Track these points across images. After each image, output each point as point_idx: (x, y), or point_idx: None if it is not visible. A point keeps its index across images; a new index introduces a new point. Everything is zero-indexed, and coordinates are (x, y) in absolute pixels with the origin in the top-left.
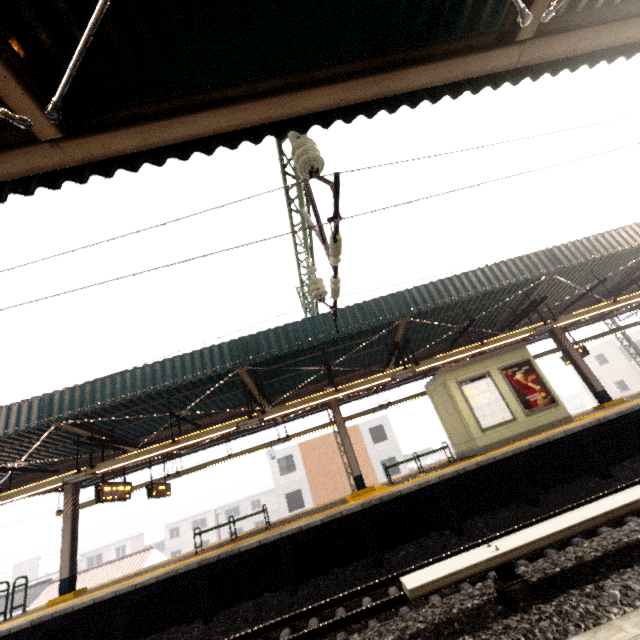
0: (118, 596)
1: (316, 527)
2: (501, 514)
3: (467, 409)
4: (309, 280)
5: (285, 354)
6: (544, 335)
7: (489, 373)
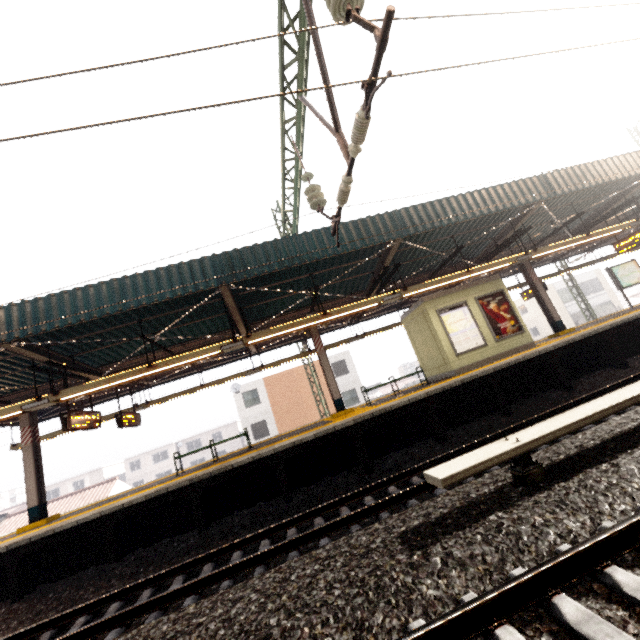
0: (104, 516)
1: (309, 442)
2: (478, 424)
3: (444, 336)
4: (295, 195)
5: (271, 275)
6: (507, 273)
7: (466, 302)
